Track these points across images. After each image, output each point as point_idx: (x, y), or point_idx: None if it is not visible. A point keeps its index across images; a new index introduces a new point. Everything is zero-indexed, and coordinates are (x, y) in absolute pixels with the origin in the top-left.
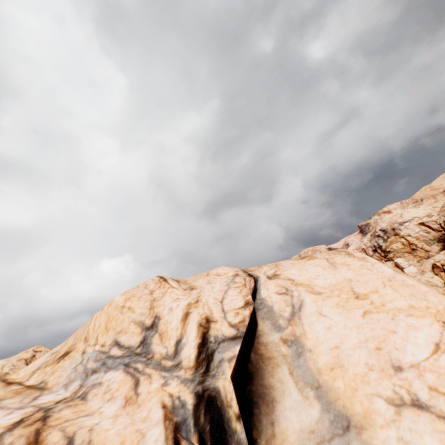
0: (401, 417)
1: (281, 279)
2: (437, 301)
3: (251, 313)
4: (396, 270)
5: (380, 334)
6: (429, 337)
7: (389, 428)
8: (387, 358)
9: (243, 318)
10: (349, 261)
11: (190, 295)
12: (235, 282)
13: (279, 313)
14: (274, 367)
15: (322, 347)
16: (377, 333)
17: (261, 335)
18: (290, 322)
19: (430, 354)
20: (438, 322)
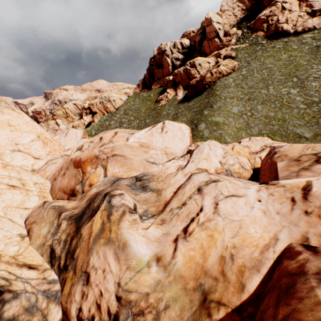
0: (14, 153)
1: None
2: (40, 130)
3: None
4: (33, 120)
5: (15, 137)
6: (32, 138)
7: (9, 155)
8: (15, 142)
9: None
10: (12, 112)
11: None
12: None
13: None
14: None
15: None
16: (14, 136)
17: None
18: None
19: (29, 142)
20: (37, 135)
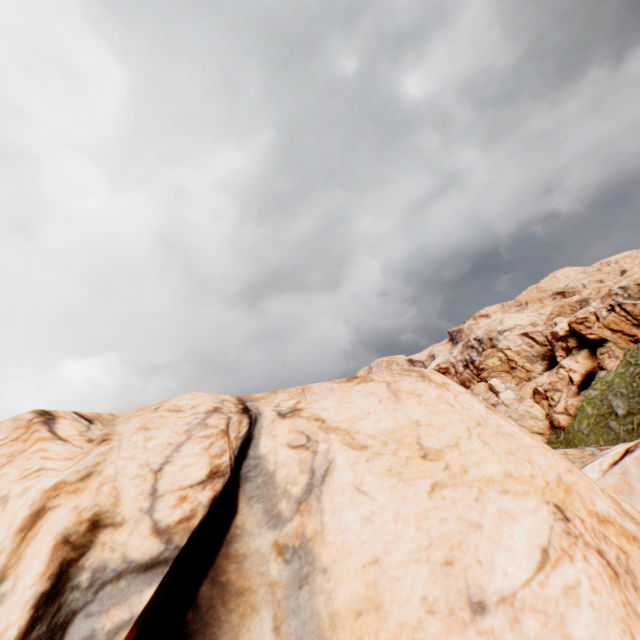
0: None
1: (303, 418)
2: (547, 465)
3: (216, 497)
4: (490, 407)
5: (455, 532)
6: (533, 536)
7: None
8: (462, 584)
9: (191, 511)
10: (422, 388)
11: (84, 458)
12: (206, 426)
13: (285, 487)
14: (247, 614)
15: (350, 562)
16: (449, 529)
17: (238, 537)
18: (301, 506)
19: (533, 573)
20: (547, 504)
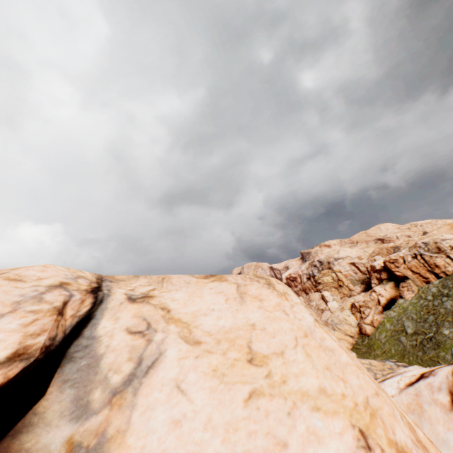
0: None
1: (151, 305)
2: (358, 385)
3: (6, 384)
4: (318, 320)
5: (260, 449)
6: None
7: None
8: None
9: None
10: (266, 294)
11: None
12: (40, 300)
13: (106, 373)
14: None
15: None
16: (256, 445)
17: (32, 427)
18: (115, 398)
19: None
20: (353, 428)
